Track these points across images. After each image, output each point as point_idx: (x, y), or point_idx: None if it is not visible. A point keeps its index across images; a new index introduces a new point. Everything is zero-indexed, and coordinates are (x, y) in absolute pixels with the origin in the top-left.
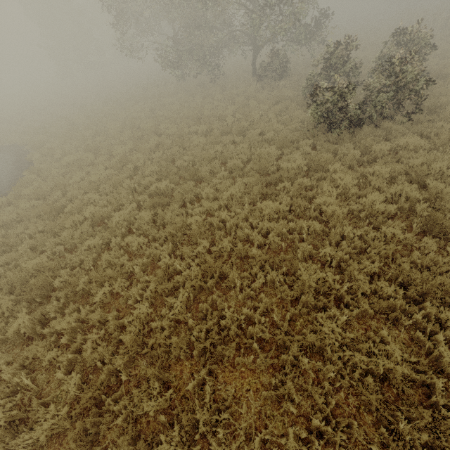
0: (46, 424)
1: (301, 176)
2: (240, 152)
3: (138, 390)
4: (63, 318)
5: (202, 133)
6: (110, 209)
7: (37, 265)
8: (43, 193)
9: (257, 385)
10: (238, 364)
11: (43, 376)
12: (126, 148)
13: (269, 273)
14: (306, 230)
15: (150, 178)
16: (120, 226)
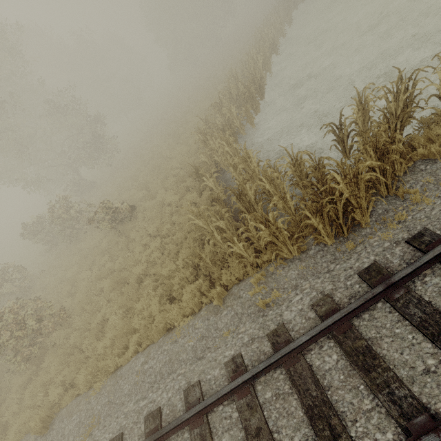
0: None
1: None
2: None
3: None
4: None
5: None
6: None
7: None
8: None
9: None
10: None
11: None
12: None
13: None
14: None
15: None
16: None
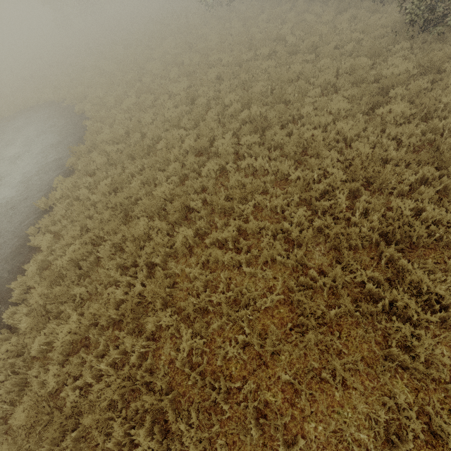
0: (273, 294)
1: (412, 80)
2: (324, 68)
3: (340, 267)
4: (219, 230)
5: (263, 59)
6: (204, 141)
7: (164, 193)
8: (120, 137)
9: (444, 259)
10: (414, 246)
11: (225, 273)
12: (183, 85)
13: (415, 171)
14: (450, 126)
15: (236, 105)
16: (229, 152)
